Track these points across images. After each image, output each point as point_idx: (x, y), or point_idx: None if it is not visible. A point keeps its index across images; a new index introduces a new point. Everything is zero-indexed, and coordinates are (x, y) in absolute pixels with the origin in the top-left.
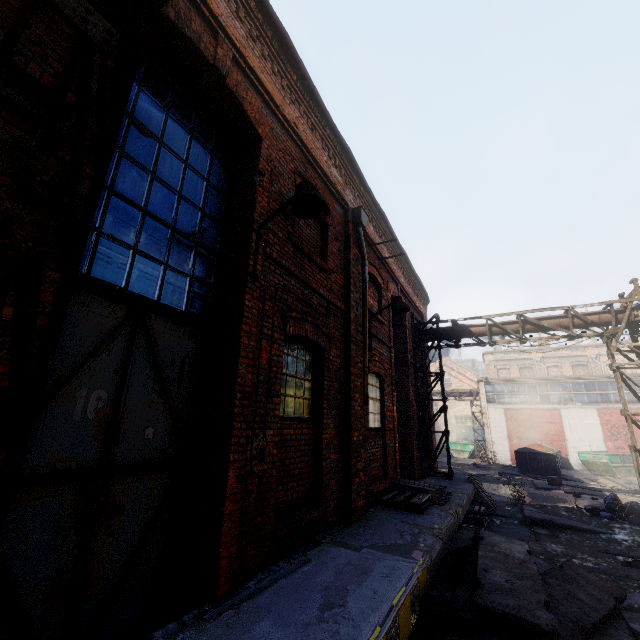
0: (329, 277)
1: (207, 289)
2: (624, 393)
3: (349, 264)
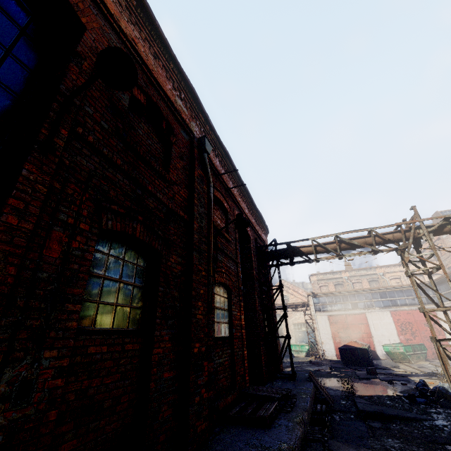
0: (171, 187)
1: None
2: (406, 298)
3: (193, 181)
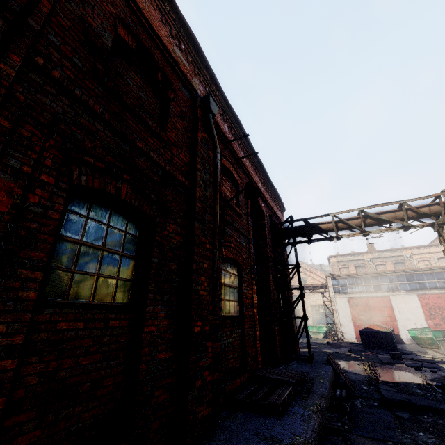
0: (169, 148)
1: None
2: (436, 281)
3: (196, 144)
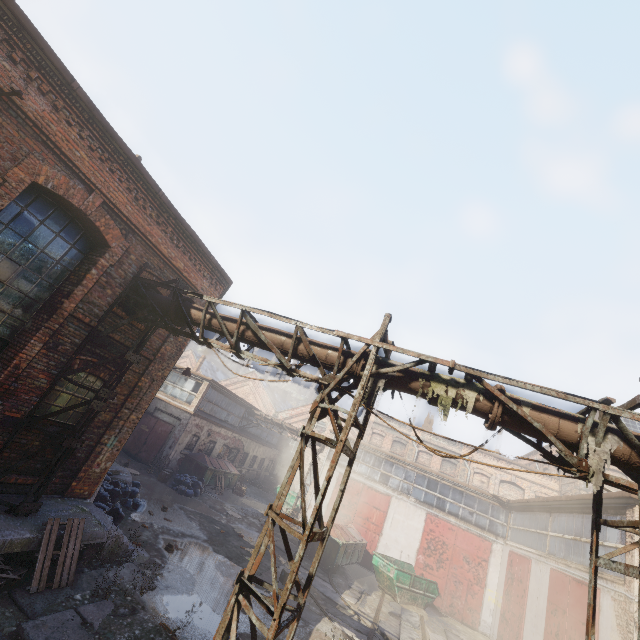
0: None
1: None
2: (461, 506)
3: None
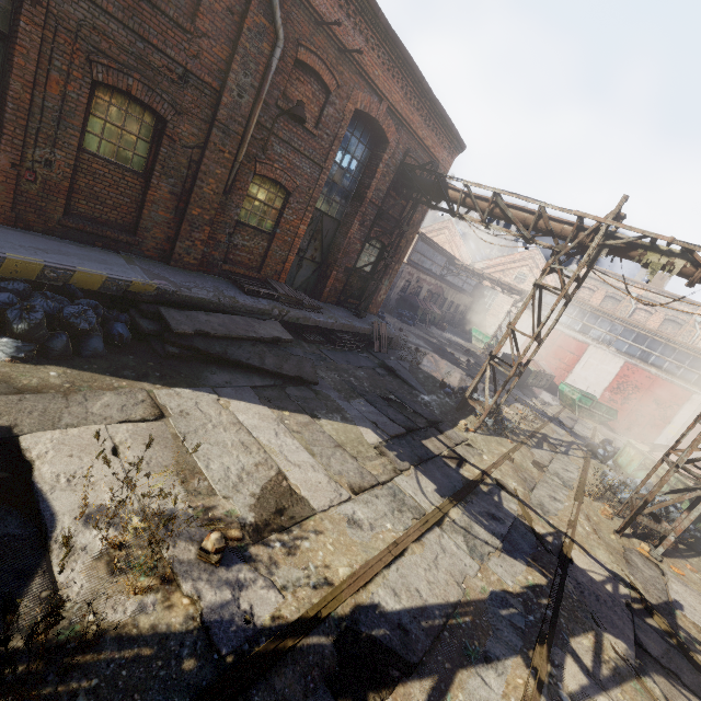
0: (197, 41)
1: (5, 0)
2: (668, 361)
3: (240, 35)
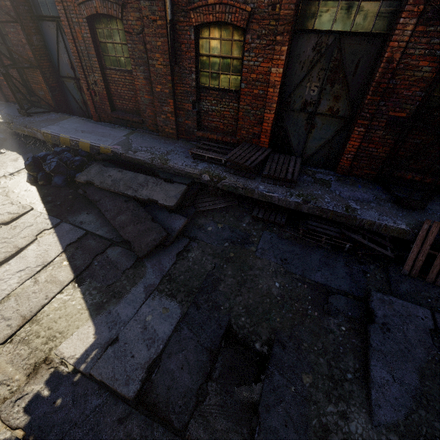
0: None
1: None
2: None
3: None
